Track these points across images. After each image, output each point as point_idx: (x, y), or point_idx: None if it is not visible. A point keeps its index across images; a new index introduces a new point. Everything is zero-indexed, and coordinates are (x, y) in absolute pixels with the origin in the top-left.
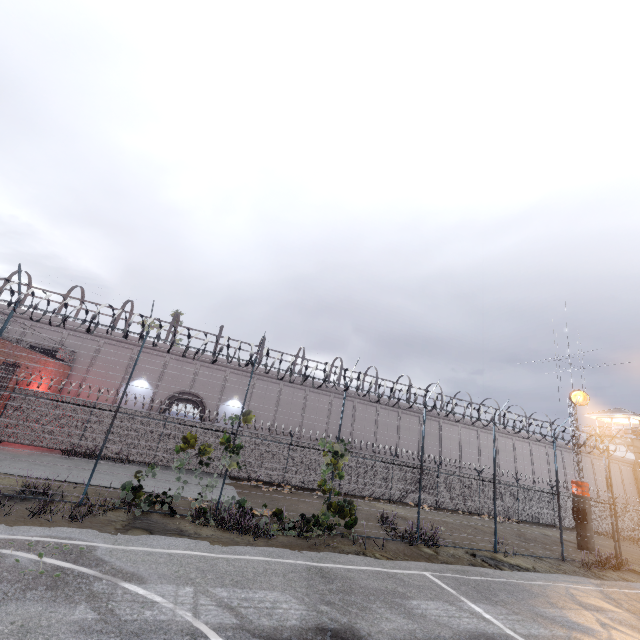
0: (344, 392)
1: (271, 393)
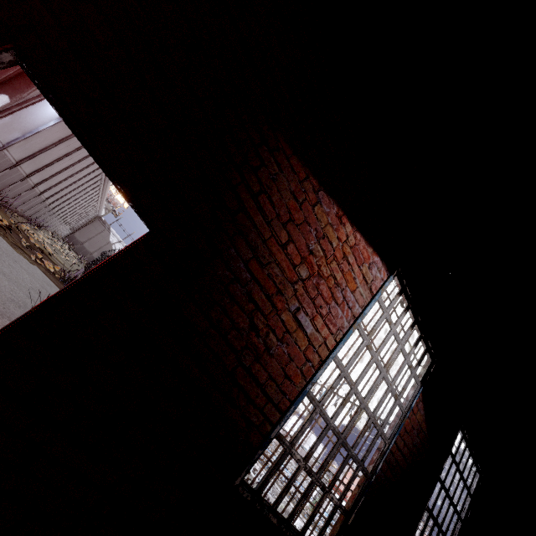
0: None
1: None
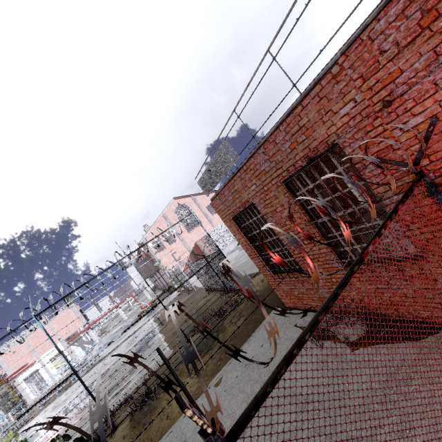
0: None
1: None
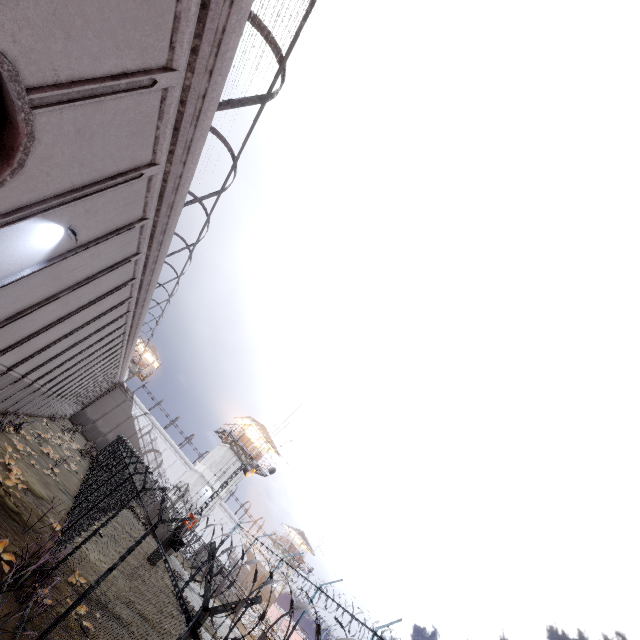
0: None
1: (112, 257)
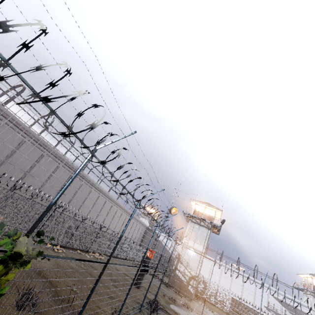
0: (85, 160)
1: None
